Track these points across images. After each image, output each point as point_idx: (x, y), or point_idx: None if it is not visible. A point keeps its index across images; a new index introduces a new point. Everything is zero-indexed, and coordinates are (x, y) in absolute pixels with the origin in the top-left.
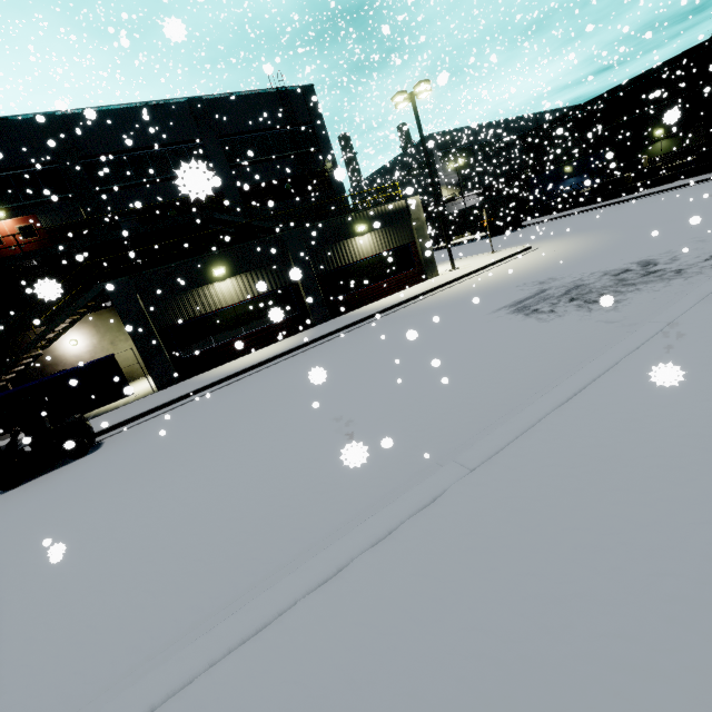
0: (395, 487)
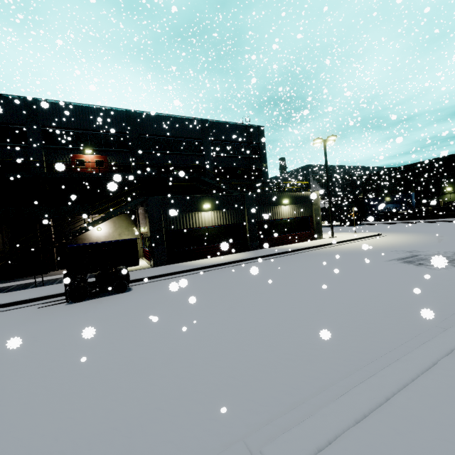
0: (411, 335)
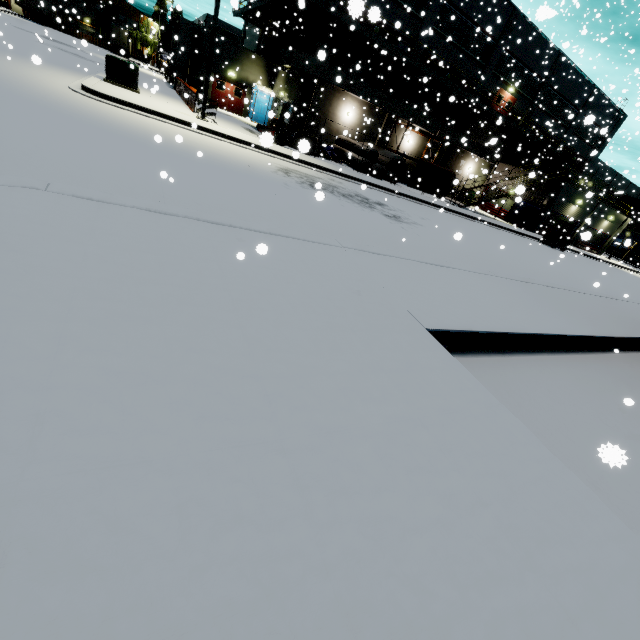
0: None
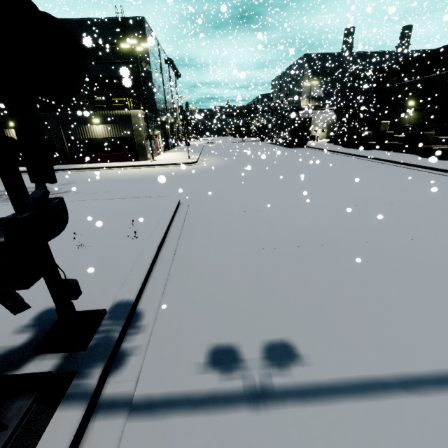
0: None
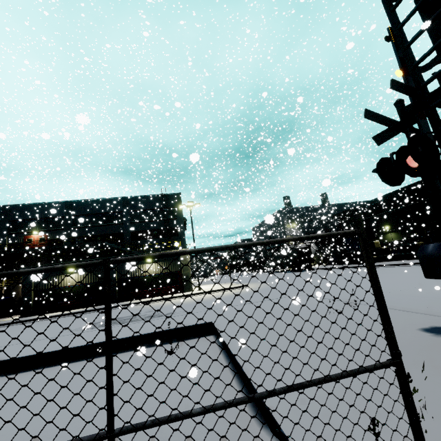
0: None
